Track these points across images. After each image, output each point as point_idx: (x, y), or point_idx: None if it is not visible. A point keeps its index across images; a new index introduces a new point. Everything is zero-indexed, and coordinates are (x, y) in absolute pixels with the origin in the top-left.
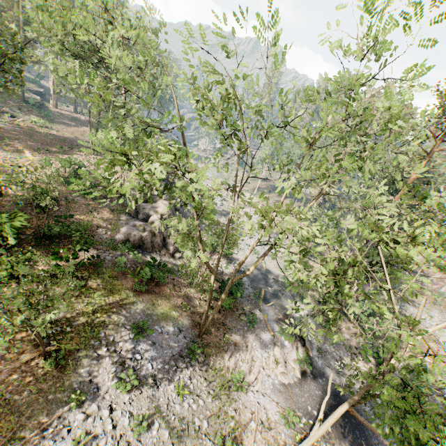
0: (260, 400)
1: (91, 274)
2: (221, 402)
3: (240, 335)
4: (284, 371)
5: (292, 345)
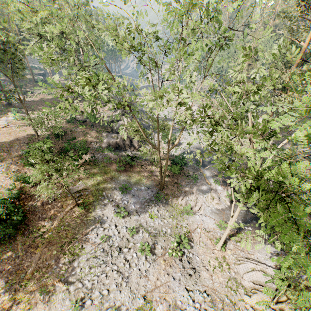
0: (203, 218)
1: (92, 166)
2: (178, 221)
3: (188, 187)
4: (218, 202)
5: (223, 188)
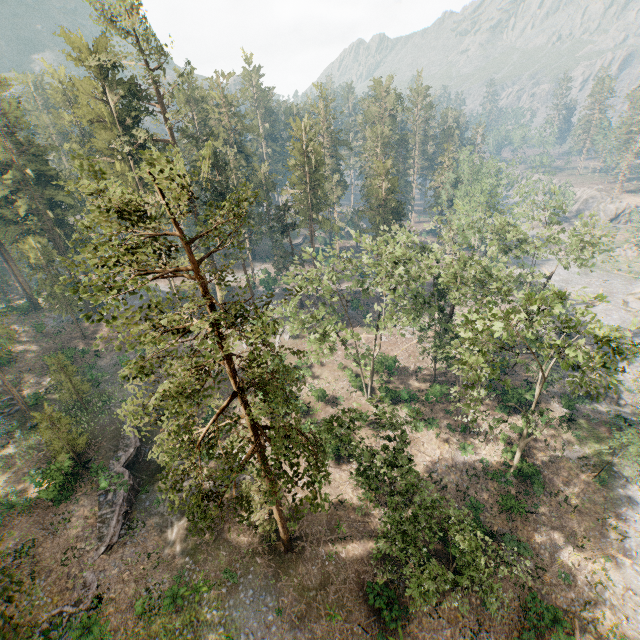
0: None
1: (575, 425)
2: None
3: None
4: None
5: None
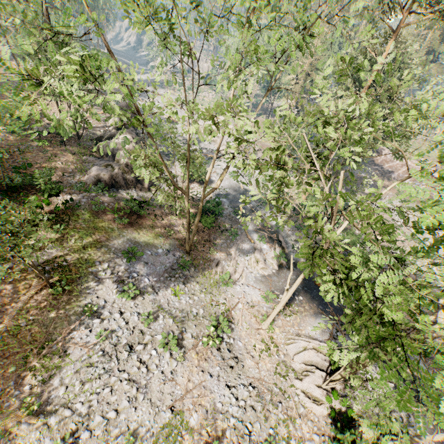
0: (245, 290)
1: (71, 217)
2: (213, 296)
3: (224, 247)
4: (264, 267)
5: (270, 247)
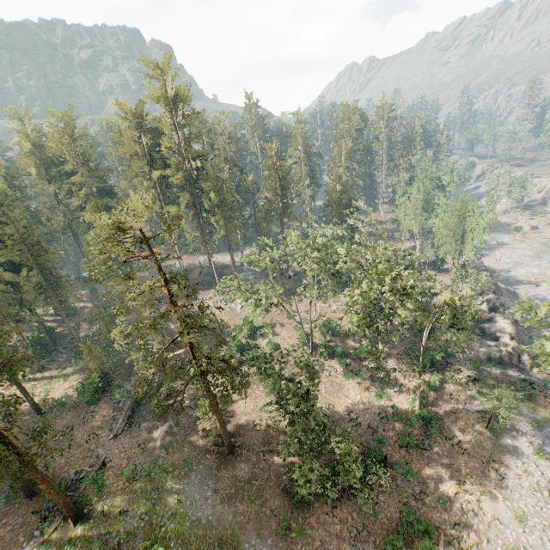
0: None
1: (481, 384)
2: None
3: None
4: None
5: None
